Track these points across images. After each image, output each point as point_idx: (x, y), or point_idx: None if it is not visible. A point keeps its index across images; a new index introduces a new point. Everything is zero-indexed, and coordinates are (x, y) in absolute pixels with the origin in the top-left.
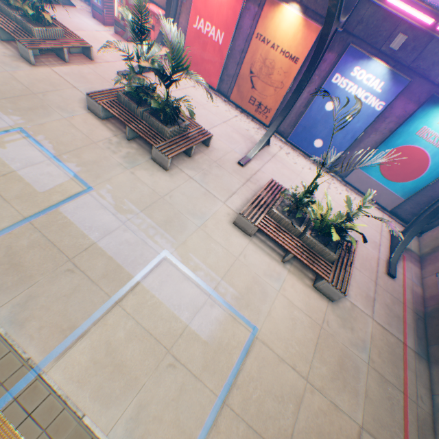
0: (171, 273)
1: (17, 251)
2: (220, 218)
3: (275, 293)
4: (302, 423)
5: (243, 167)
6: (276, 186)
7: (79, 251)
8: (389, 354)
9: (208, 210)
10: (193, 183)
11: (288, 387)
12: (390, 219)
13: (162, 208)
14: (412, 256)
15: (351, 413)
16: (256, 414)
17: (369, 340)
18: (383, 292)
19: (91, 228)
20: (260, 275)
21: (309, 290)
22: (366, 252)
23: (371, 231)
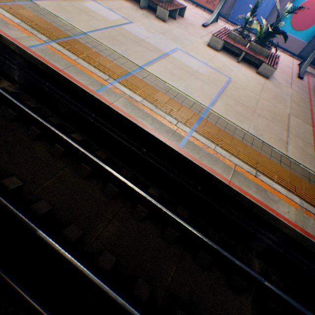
0: (183, 55)
1: (113, 36)
2: (199, 43)
3: (236, 71)
4: (260, 106)
5: (205, 28)
6: (228, 30)
7: (138, 41)
8: (302, 100)
9: (192, 40)
10: (181, 29)
11: (250, 96)
12: (298, 61)
13: (169, 35)
14: (313, 76)
15: (283, 110)
16: (237, 99)
17: (290, 94)
18: (296, 83)
19: (139, 35)
20: (227, 64)
21: (254, 74)
22: (284, 69)
23: (286, 63)
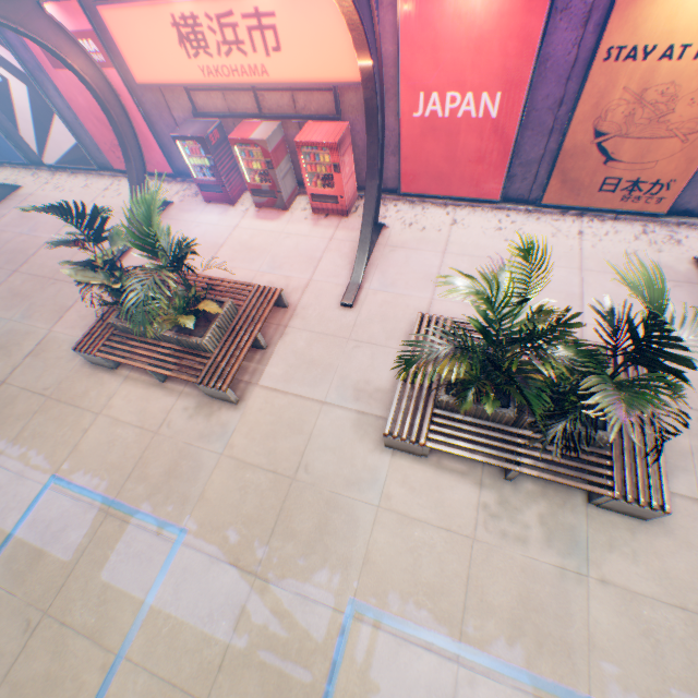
0: None
1: None
2: None
3: None
4: None
5: None
6: None
7: None
8: None
9: None
10: None
11: None
12: None
13: None
14: None
15: None
16: None
17: None
18: None
19: None
20: None
21: None
22: None
23: None
